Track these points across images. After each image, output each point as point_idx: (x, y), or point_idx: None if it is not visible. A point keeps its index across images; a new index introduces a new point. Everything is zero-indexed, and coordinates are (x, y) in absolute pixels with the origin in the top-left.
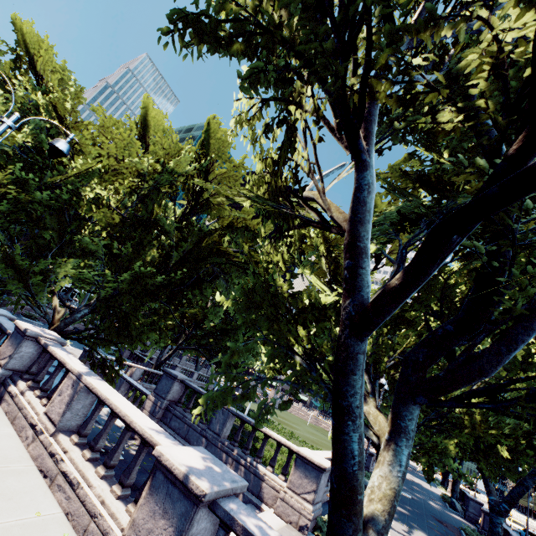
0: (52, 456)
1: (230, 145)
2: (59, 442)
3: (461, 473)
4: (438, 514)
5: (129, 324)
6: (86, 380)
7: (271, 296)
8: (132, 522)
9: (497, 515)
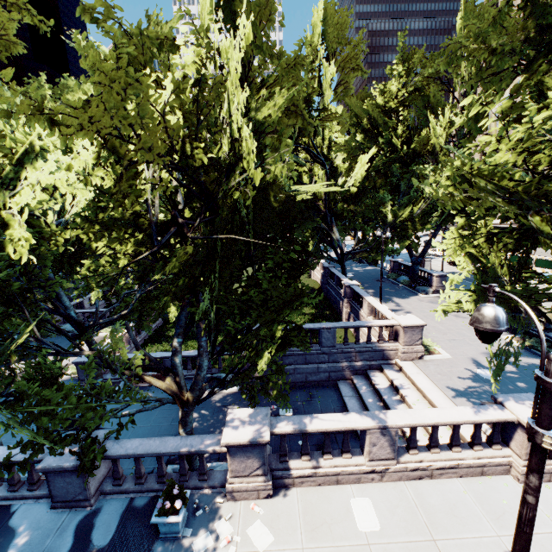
0: (416, 470)
1: (274, 4)
2: (408, 462)
3: (393, 252)
4: (370, 275)
5: (287, 346)
6: (399, 425)
7: (536, 293)
8: (526, 454)
9: (416, 265)
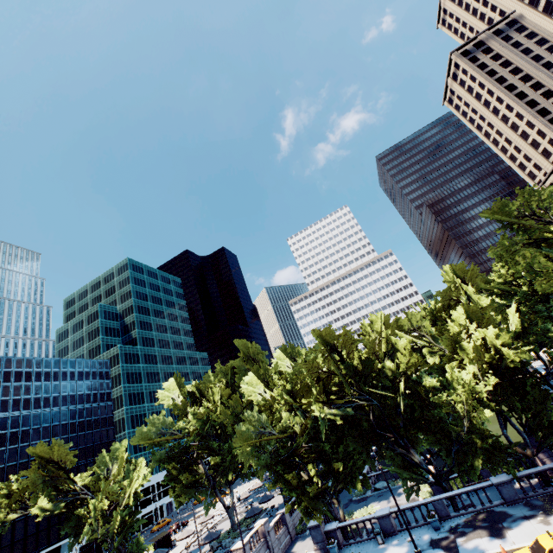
0: None
1: (479, 311)
2: None
3: None
4: None
5: None
6: None
7: None
8: None
9: None
